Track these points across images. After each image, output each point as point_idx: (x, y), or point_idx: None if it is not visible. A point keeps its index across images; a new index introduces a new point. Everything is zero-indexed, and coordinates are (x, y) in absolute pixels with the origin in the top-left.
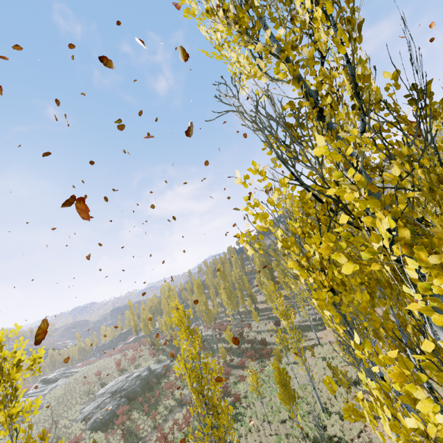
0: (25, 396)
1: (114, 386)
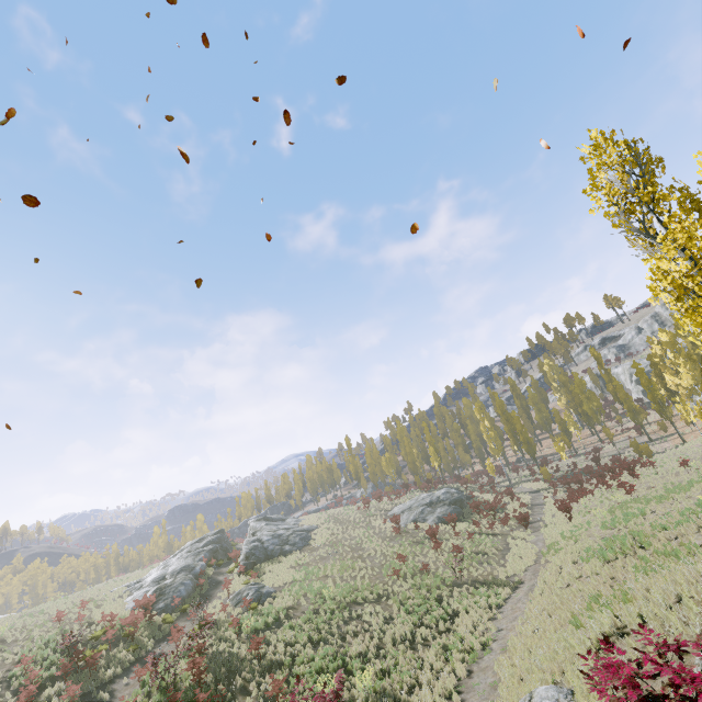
0: (268, 524)
1: (421, 501)
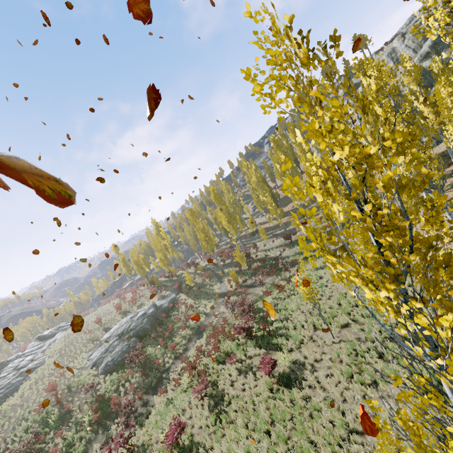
0: (21, 356)
1: (119, 329)
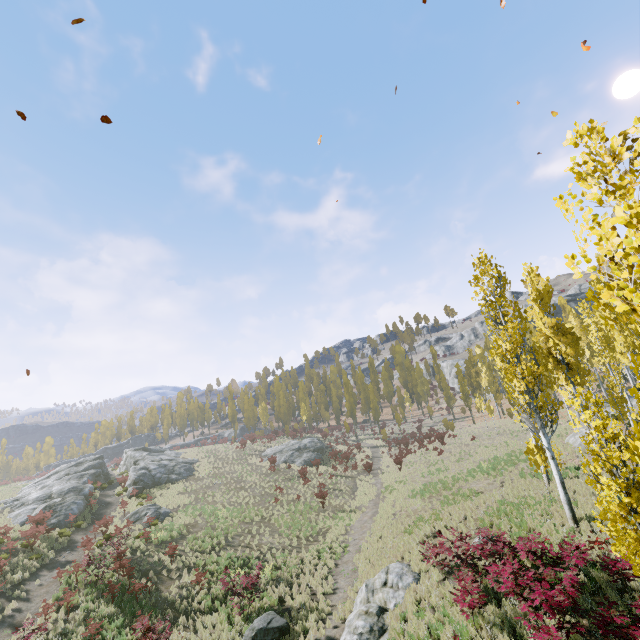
0: (150, 454)
1: (291, 446)
